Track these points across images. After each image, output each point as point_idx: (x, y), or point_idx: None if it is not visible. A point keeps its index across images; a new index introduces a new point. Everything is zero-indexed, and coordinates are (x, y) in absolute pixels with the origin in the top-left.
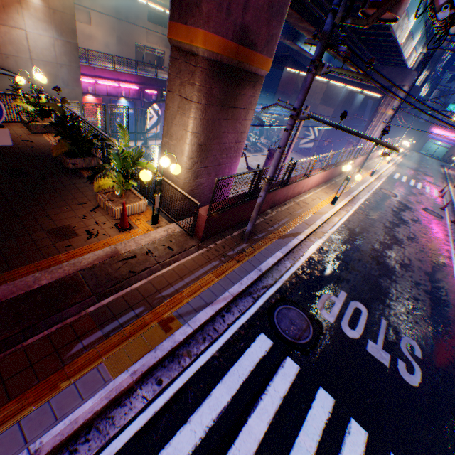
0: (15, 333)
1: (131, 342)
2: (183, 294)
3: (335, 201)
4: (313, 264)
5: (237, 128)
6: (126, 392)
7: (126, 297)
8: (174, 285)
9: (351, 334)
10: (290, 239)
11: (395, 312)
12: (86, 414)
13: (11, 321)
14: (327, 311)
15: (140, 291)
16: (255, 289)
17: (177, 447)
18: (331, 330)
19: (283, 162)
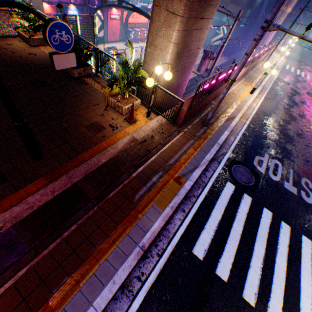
0: (101, 192)
1: (164, 191)
2: (180, 162)
3: (253, 91)
4: (246, 138)
5: (200, 36)
6: (169, 217)
7: (150, 166)
8: (173, 157)
9: (275, 179)
10: (230, 121)
11: (296, 164)
12: (157, 229)
13: (97, 185)
14: (259, 167)
15: (156, 162)
16: (217, 156)
17: (203, 240)
18: (264, 177)
19: (215, 61)
